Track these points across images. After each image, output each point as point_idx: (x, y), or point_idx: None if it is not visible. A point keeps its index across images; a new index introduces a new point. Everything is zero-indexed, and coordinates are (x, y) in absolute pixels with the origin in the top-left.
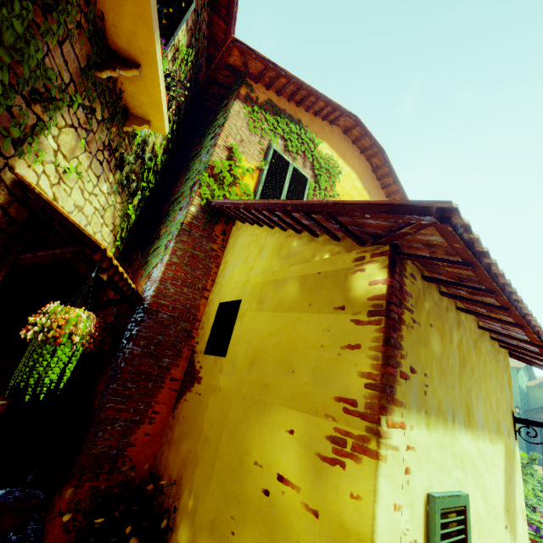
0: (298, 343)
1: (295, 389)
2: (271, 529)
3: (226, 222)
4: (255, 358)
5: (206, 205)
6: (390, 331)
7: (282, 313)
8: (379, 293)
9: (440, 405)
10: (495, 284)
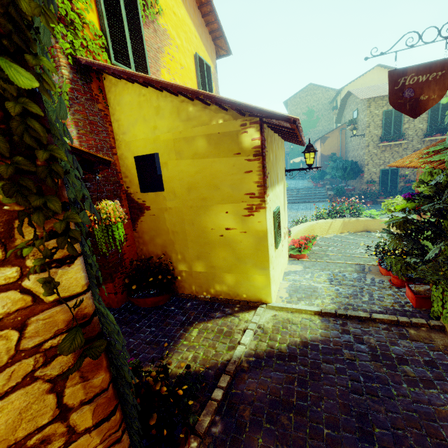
0: (217, 175)
1: (223, 196)
2: (228, 244)
3: (98, 78)
4: (190, 187)
5: (74, 63)
6: (264, 162)
7: (199, 160)
8: (257, 145)
9: (273, 181)
10: (298, 132)
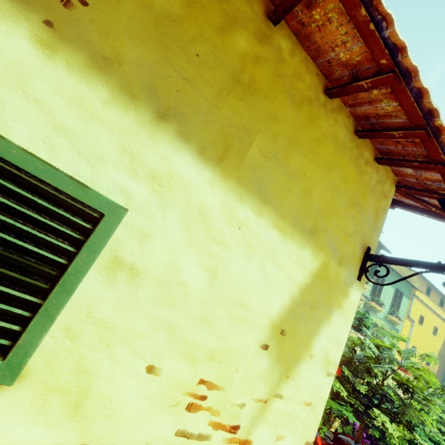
0: None
1: None
2: None
3: None
4: None
5: None
6: None
7: None
8: None
9: (123, 64)
10: None
